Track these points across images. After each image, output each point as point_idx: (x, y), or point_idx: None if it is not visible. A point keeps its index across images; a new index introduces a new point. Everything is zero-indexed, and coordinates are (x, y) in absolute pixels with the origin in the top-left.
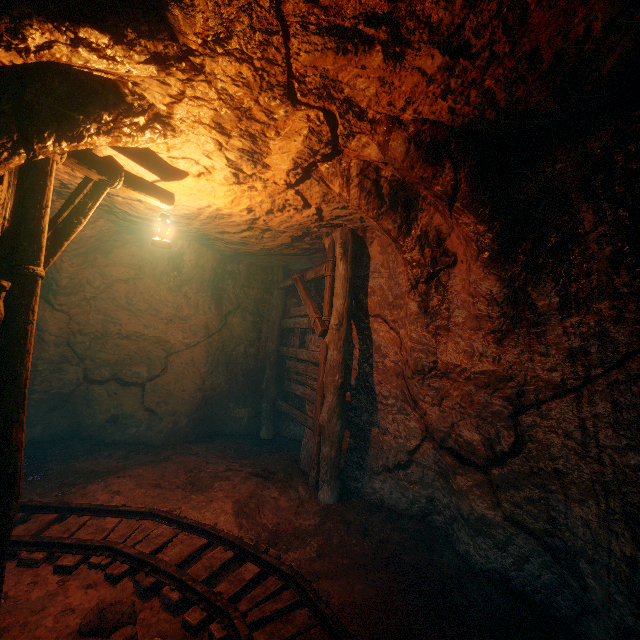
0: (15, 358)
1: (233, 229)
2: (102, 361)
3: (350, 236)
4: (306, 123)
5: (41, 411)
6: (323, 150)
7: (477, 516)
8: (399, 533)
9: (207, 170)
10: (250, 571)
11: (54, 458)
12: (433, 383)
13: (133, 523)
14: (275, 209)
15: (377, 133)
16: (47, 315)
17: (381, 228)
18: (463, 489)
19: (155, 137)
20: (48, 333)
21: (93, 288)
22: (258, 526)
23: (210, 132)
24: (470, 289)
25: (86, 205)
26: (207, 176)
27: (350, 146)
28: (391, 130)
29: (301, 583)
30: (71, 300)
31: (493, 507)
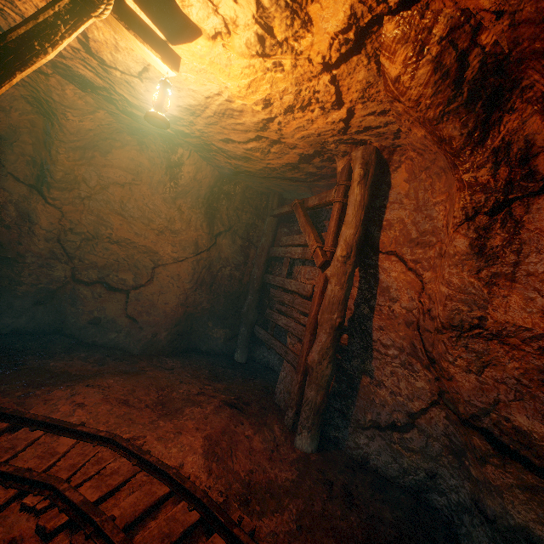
0: None
1: (239, 137)
2: (90, 263)
3: (374, 156)
4: None
5: (27, 303)
6: None
7: (514, 524)
8: (391, 509)
9: (226, 28)
10: None
11: (32, 352)
12: (473, 344)
13: (89, 449)
14: (297, 105)
15: None
16: (39, 208)
17: (436, 137)
18: (494, 483)
19: None
20: (39, 226)
21: (88, 187)
22: (229, 473)
23: None
24: None
25: (56, 29)
26: (224, 39)
27: None
28: None
29: None
30: (65, 196)
31: None
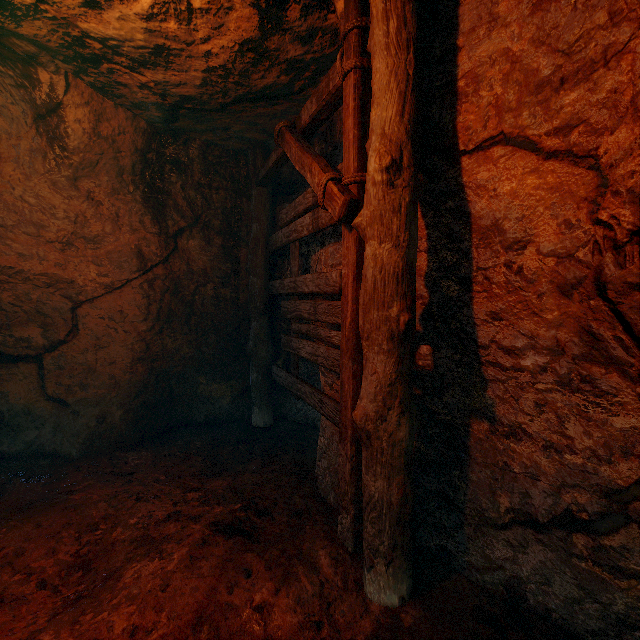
0: None
1: None
2: None
3: None
4: None
5: None
6: None
7: None
8: None
9: None
10: None
11: None
12: None
13: None
14: None
15: None
16: None
17: None
18: None
19: None
20: None
21: None
22: None
23: None
24: None
25: None
26: None
27: None
28: None
29: None
30: None
31: None
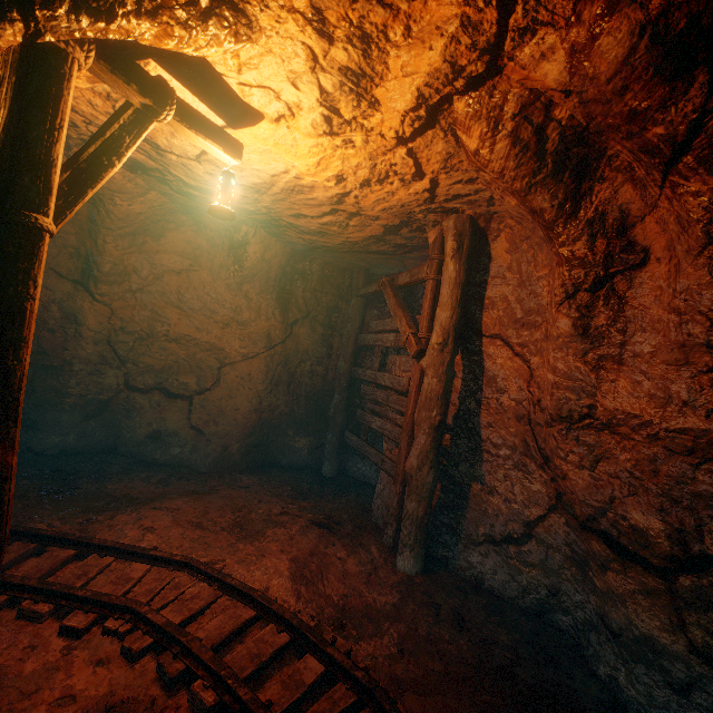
0: (5, 347)
1: (312, 211)
2: (146, 366)
3: (468, 226)
4: (459, 6)
5: (75, 418)
6: (472, 66)
7: (639, 635)
8: (508, 632)
9: (290, 111)
10: (311, 670)
11: (85, 474)
12: (584, 436)
13: (164, 574)
14: (374, 179)
15: (580, 21)
16: (86, 306)
17: (527, 208)
18: (617, 592)
19: (222, 35)
20: (86, 327)
21: (140, 278)
22: (320, 597)
23: (303, 31)
24: (675, 302)
25: (122, 141)
26: (289, 121)
27: (519, 57)
28: (613, 9)
29: (384, 705)
30: (114, 290)
31: (671, 630)
